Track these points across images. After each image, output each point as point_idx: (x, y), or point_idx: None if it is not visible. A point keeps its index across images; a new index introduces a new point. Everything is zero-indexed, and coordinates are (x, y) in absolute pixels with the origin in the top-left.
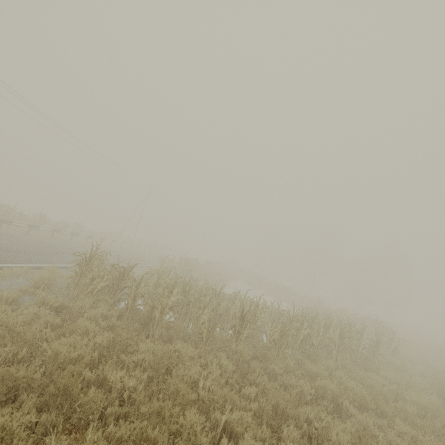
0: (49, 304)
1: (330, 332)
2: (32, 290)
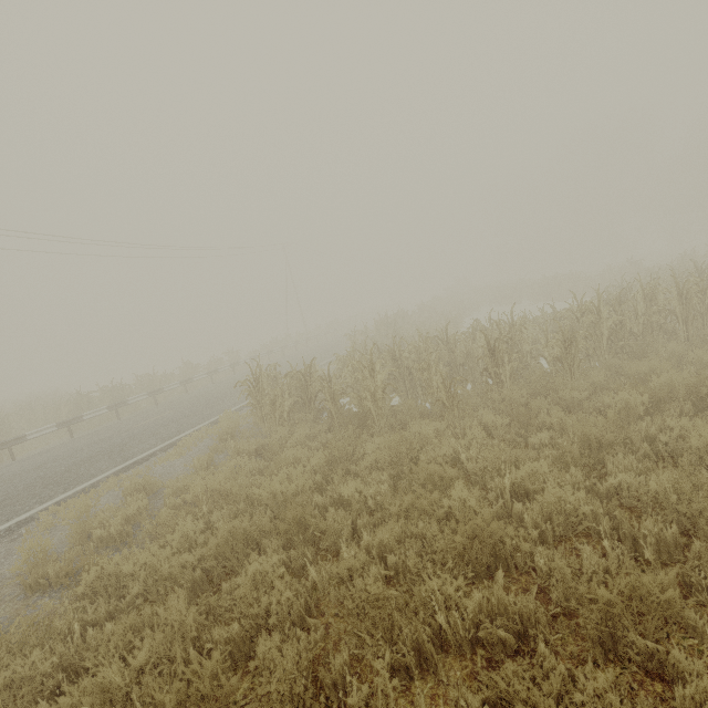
0: (245, 452)
1: (659, 302)
2: (221, 446)
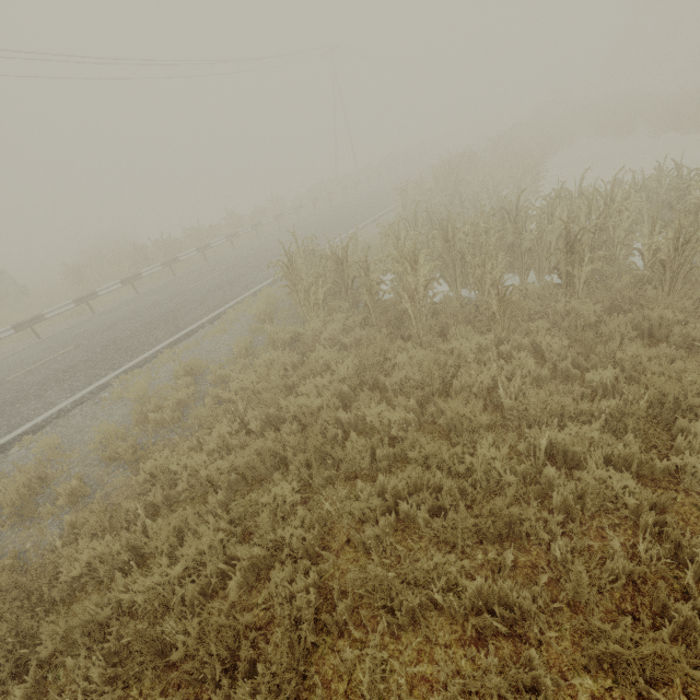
0: (280, 340)
1: None
2: (260, 327)
